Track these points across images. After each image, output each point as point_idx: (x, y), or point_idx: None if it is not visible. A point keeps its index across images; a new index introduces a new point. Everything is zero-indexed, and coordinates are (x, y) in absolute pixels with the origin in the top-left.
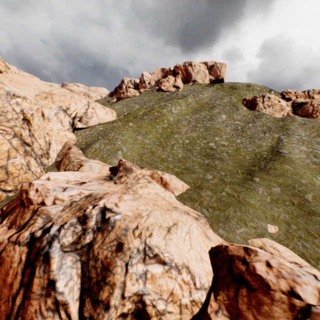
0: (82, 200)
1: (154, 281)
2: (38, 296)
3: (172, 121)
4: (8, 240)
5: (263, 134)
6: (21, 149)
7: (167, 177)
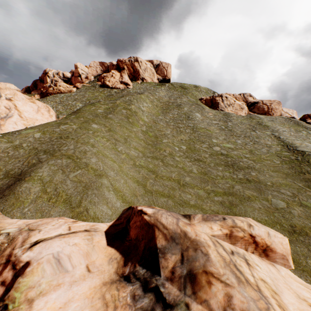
0: None
1: None
2: None
3: (149, 121)
4: None
5: (254, 132)
6: None
7: (261, 232)
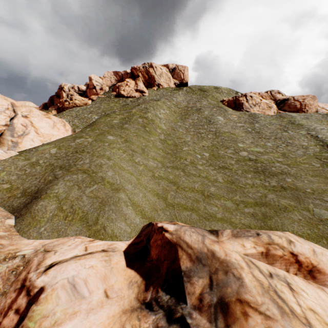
0: None
1: None
2: None
3: (167, 128)
4: None
5: (286, 132)
6: None
7: (305, 249)
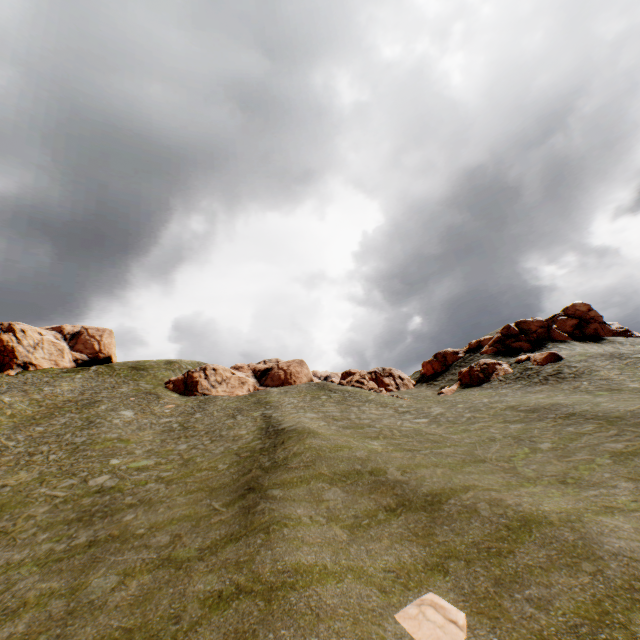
0: None
1: None
2: None
3: None
4: None
5: (233, 418)
6: None
7: None
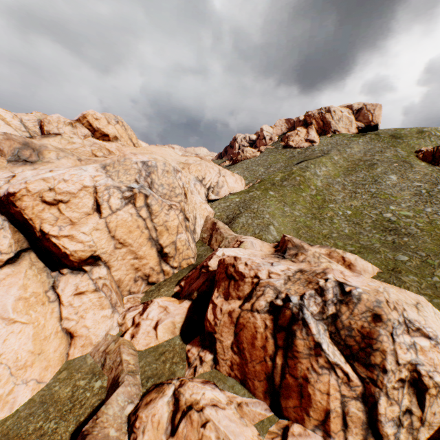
0: (297, 274)
1: (424, 353)
2: (306, 355)
3: (321, 186)
4: (239, 308)
5: None
6: (183, 224)
7: (351, 257)
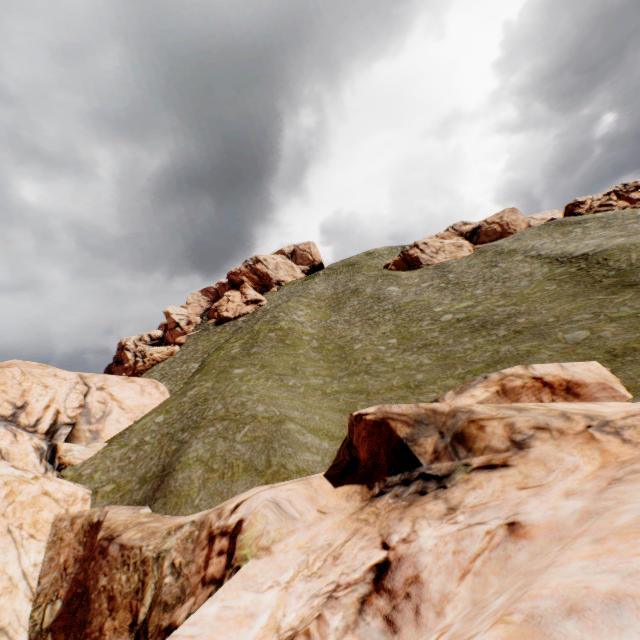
0: None
1: None
2: None
3: (317, 331)
4: None
5: (495, 267)
6: None
7: (548, 367)
